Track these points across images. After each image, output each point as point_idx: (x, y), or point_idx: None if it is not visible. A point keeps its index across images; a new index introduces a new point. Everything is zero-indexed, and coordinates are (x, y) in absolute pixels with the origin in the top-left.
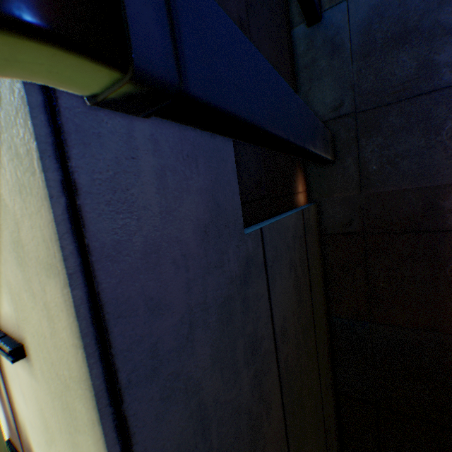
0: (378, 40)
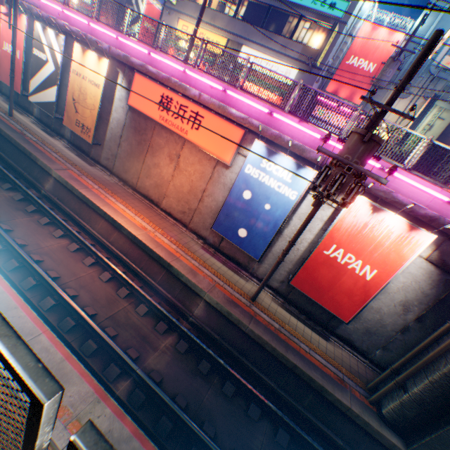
0: None
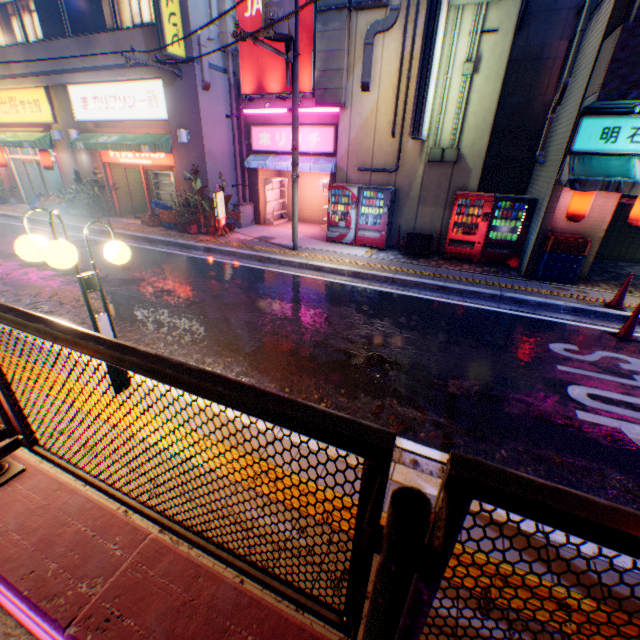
0: None
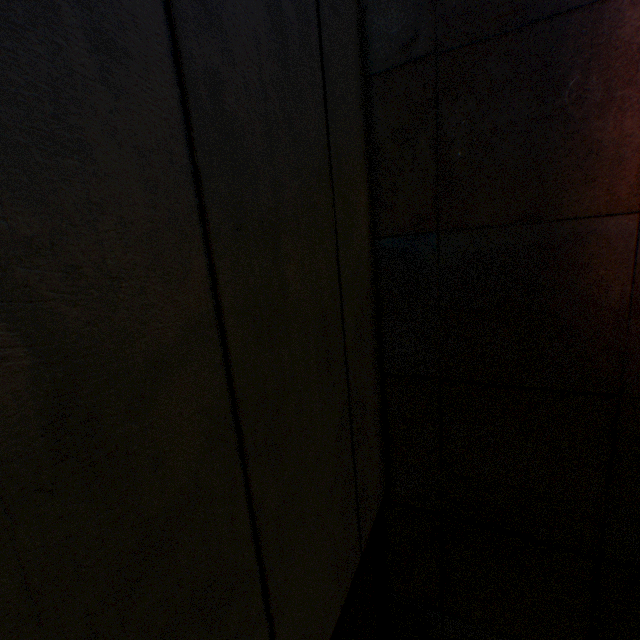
0: None
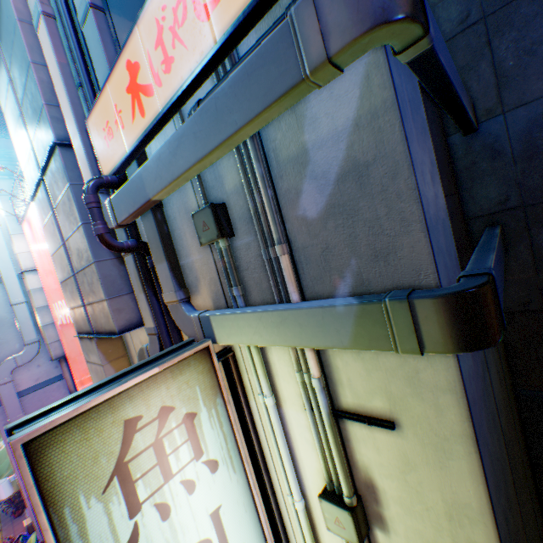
0: (539, 146)
